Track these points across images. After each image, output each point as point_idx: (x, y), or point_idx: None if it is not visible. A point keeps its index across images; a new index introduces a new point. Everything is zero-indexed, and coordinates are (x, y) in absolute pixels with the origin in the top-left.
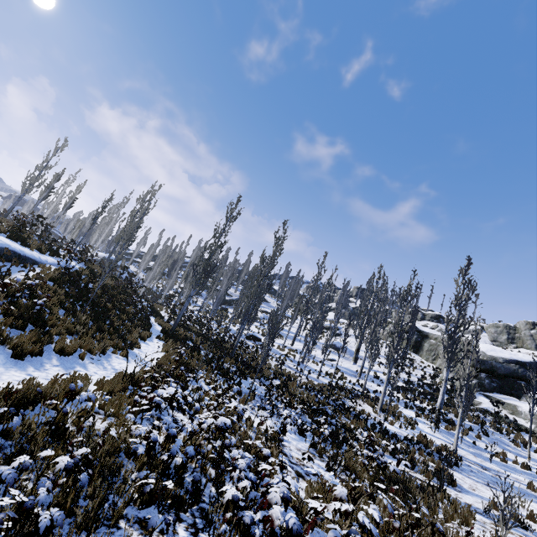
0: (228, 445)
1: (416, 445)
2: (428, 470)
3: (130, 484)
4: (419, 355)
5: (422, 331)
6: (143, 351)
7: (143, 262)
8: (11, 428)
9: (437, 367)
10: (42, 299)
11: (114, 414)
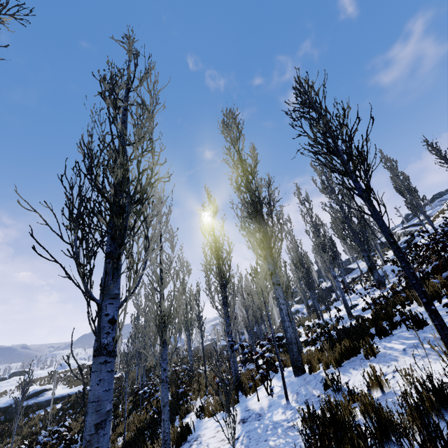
0: None
1: None
2: None
3: None
4: None
5: None
6: None
7: None
8: None
9: None
10: None
11: None
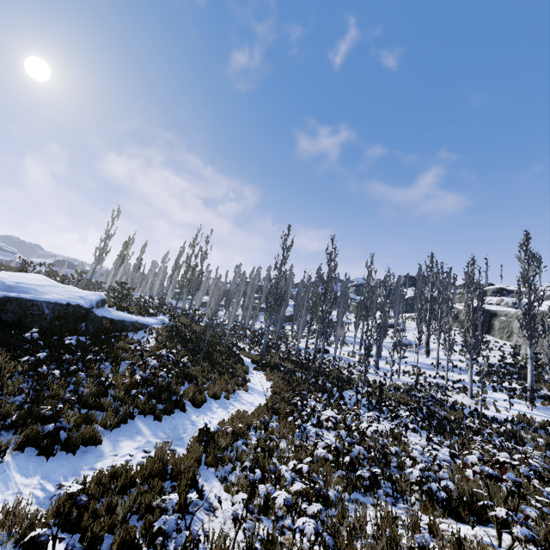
0: (383, 444)
1: (519, 425)
2: (539, 445)
3: (335, 479)
4: (492, 335)
5: (488, 310)
6: (253, 383)
7: (197, 298)
8: (242, 454)
9: (515, 345)
10: (185, 358)
11: (281, 436)
